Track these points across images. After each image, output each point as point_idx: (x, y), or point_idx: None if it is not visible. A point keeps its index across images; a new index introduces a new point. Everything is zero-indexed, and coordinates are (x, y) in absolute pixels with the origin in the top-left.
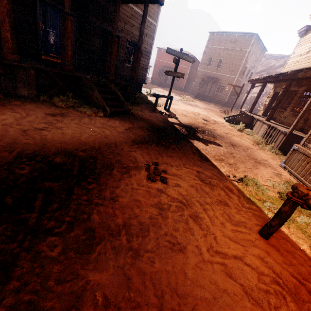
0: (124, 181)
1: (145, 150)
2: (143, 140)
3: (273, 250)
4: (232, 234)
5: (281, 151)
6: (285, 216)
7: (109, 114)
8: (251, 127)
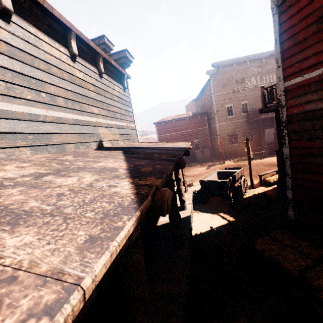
0: None
1: None
2: None
3: None
4: None
5: None
6: None
7: None
8: None
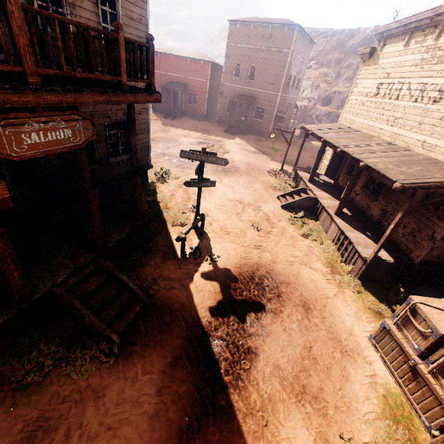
0: None
1: None
2: (192, 422)
3: None
4: None
5: (362, 280)
6: None
7: (120, 342)
8: (317, 215)
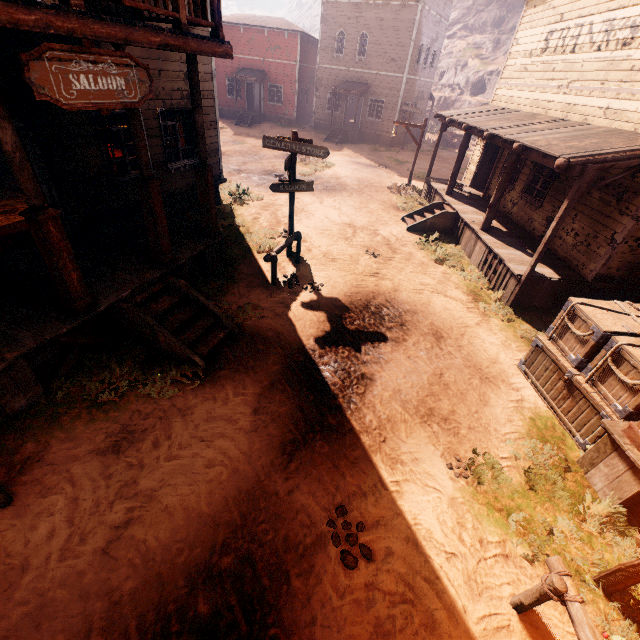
0: (317, 599)
1: (312, 473)
2: (296, 437)
3: (531, 631)
4: (480, 632)
5: (515, 307)
6: (542, 603)
7: (204, 368)
8: (457, 237)
